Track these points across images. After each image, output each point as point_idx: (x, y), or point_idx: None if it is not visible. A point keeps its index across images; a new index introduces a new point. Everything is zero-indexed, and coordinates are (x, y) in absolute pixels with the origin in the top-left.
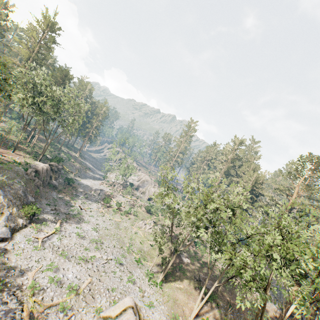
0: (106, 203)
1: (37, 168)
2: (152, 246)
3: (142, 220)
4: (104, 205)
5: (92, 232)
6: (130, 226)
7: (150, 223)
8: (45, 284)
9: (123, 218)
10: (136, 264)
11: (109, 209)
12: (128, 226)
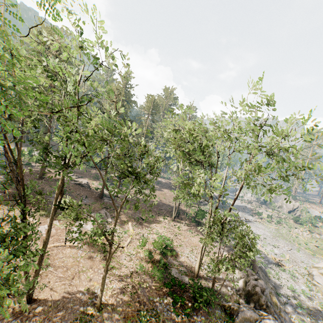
0: (259, 215)
1: (215, 195)
2: (316, 247)
3: (296, 228)
4: (258, 217)
5: (266, 233)
6: (288, 232)
7: (304, 231)
8: (268, 251)
9: (278, 226)
10: (311, 255)
11: (262, 220)
12: (286, 232)
